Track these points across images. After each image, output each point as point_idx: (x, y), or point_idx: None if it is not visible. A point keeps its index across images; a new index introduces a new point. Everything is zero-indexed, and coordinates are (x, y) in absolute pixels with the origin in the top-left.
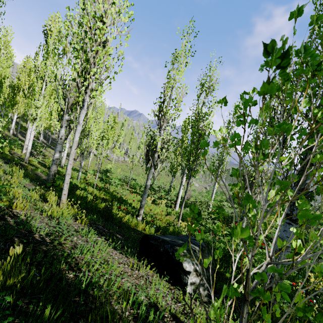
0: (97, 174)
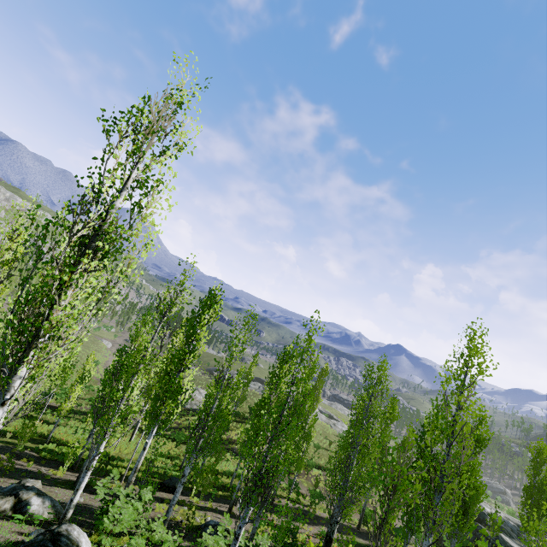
0: (40, 417)
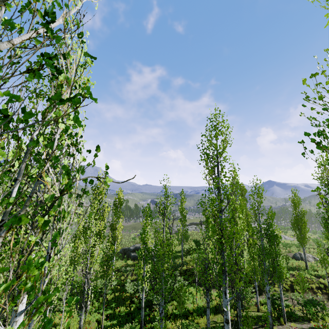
0: None
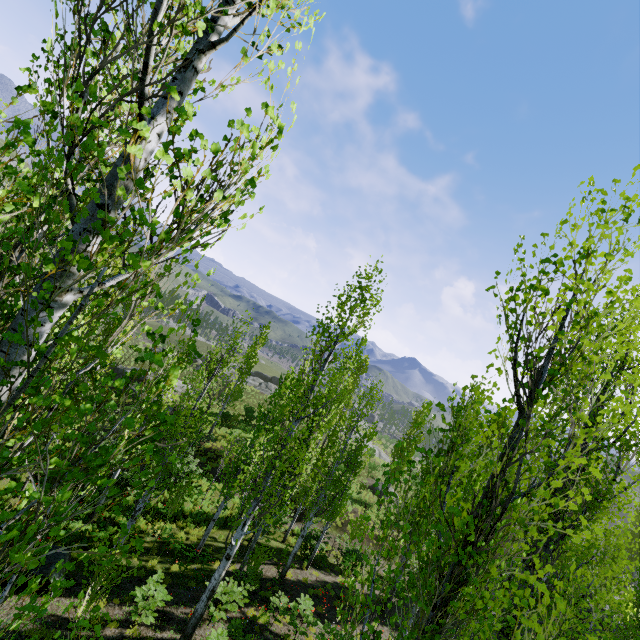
0: None
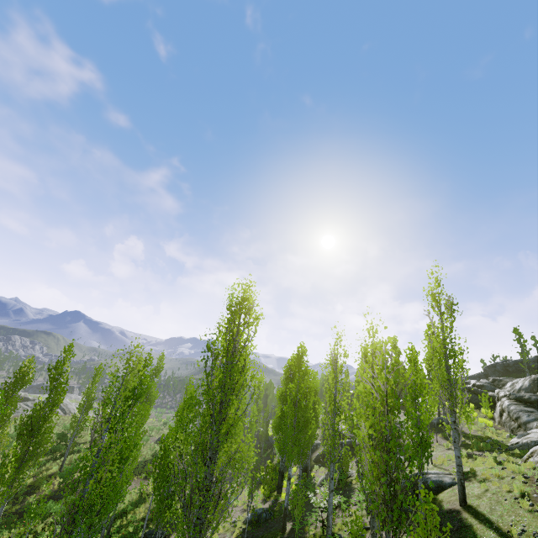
0: None
